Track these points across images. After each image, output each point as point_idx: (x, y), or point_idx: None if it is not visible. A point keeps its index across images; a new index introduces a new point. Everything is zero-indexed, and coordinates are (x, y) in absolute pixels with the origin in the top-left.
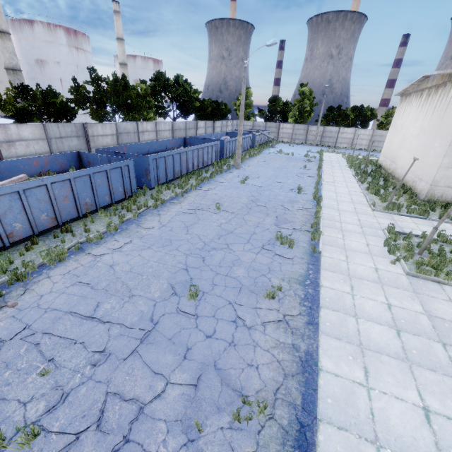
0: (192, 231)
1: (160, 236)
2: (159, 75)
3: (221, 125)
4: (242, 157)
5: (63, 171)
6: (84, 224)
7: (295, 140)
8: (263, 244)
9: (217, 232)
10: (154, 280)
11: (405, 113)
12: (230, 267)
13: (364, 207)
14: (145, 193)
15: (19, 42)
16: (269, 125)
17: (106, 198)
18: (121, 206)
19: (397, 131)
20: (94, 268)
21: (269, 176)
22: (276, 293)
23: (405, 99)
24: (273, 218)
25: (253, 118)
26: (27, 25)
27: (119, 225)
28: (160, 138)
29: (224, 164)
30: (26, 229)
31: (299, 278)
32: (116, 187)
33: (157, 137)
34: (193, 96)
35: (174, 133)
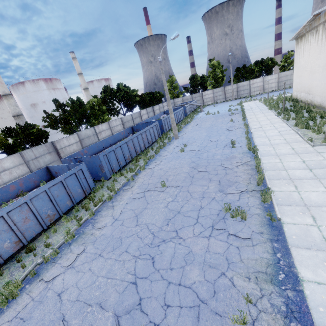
0: (141, 220)
1: (112, 235)
2: (106, 88)
3: (159, 107)
4: (179, 127)
5: (38, 185)
6: (47, 237)
7: (217, 100)
8: (213, 221)
9: (165, 215)
10: (98, 314)
11: (305, 51)
12: (182, 268)
13: (302, 145)
14: (104, 185)
15: (19, 97)
16: (194, 96)
17: (68, 203)
18: (81, 206)
19: (302, 67)
20: (41, 303)
21: (203, 137)
22: (247, 317)
23: (301, 40)
24: (216, 183)
25: (181, 95)
26: (21, 85)
27: (77, 230)
28: (115, 132)
29: (166, 138)
30: None
31: (268, 270)
32: (74, 191)
33: (112, 132)
34: (132, 94)
35: (124, 125)
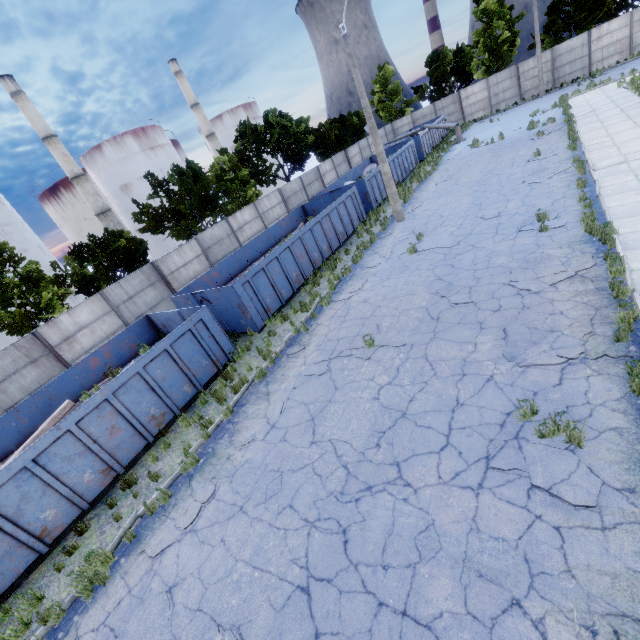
0: (322, 431)
1: (264, 463)
2: (243, 127)
3: (359, 150)
4: (405, 191)
5: (137, 352)
6: (154, 458)
7: (499, 105)
8: (488, 446)
9: (373, 420)
10: None
11: None
12: (411, 568)
13: None
14: (252, 344)
15: (99, 177)
16: (440, 105)
17: (185, 388)
18: (211, 394)
19: None
20: (141, 605)
21: (464, 210)
22: None
23: None
24: (497, 334)
25: (408, 109)
26: (97, 153)
27: (203, 445)
28: (270, 222)
29: (377, 221)
30: (66, 510)
31: None
32: (195, 364)
33: (265, 223)
34: (299, 131)
35: (288, 203)
